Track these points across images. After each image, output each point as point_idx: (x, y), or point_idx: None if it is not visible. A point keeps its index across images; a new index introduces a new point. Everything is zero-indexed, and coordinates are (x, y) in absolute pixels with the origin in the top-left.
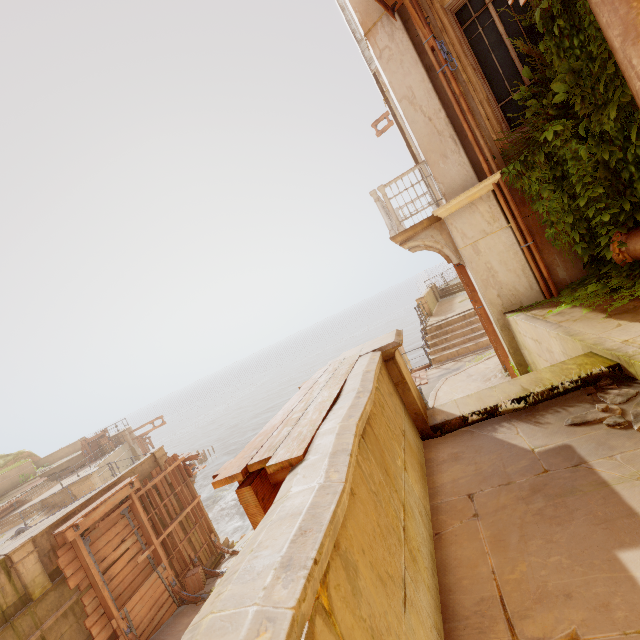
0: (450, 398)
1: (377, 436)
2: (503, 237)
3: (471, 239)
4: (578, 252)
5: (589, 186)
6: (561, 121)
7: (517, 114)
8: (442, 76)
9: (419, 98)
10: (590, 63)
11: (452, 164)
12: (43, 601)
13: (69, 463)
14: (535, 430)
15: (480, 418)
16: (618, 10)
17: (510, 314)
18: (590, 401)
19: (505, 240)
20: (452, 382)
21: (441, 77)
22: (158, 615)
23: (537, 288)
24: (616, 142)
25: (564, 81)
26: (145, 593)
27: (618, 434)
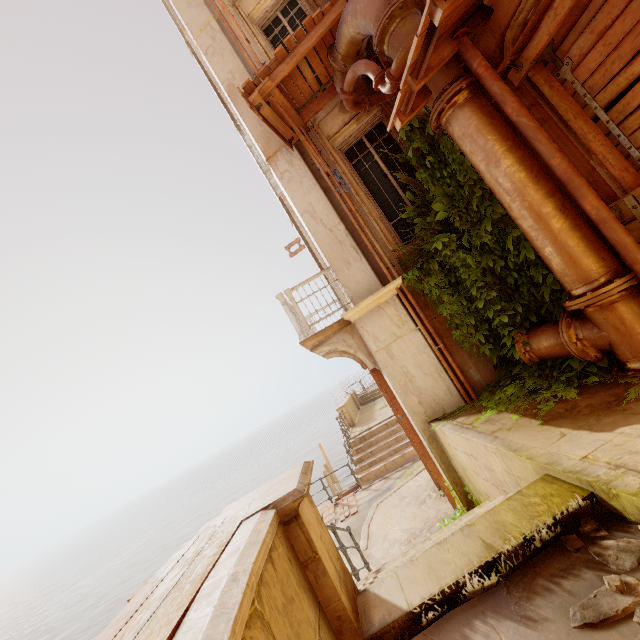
0: (385, 533)
1: None
2: (414, 340)
3: (383, 342)
4: (487, 353)
5: (483, 290)
6: (446, 234)
7: (407, 229)
8: (338, 195)
9: (319, 212)
10: (460, 189)
11: (356, 270)
12: None
13: None
14: None
15: (439, 613)
16: (477, 141)
17: (435, 423)
18: (585, 565)
19: (416, 343)
20: (384, 509)
21: (337, 196)
22: None
23: (456, 392)
24: (496, 252)
25: (442, 203)
26: None
27: None
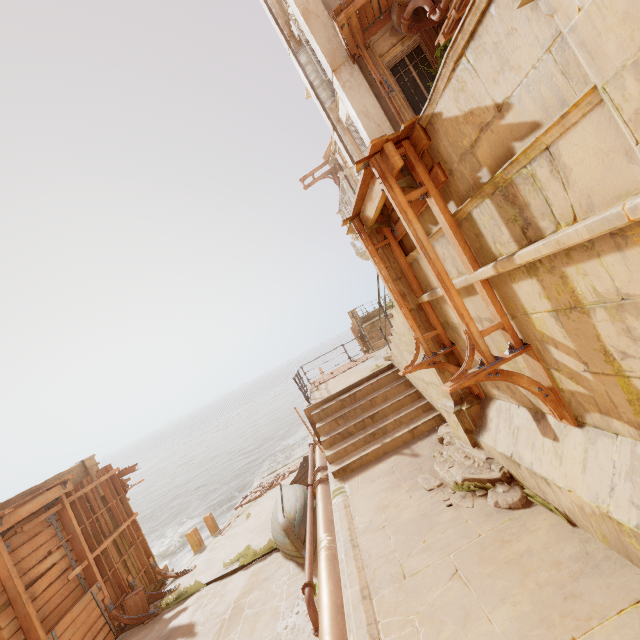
0: None
1: None
2: None
3: None
4: None
5: None
6: None
7: None
8: (387, 99)
9: (371, 113)
10: None
11: None
12: None
13: None
14: None
15: None
16: None
17: None
18: None
19: None
20: None
21: (387, 99)
22: None
23: None
24: None
25: None
26: (77, 616)
27: None
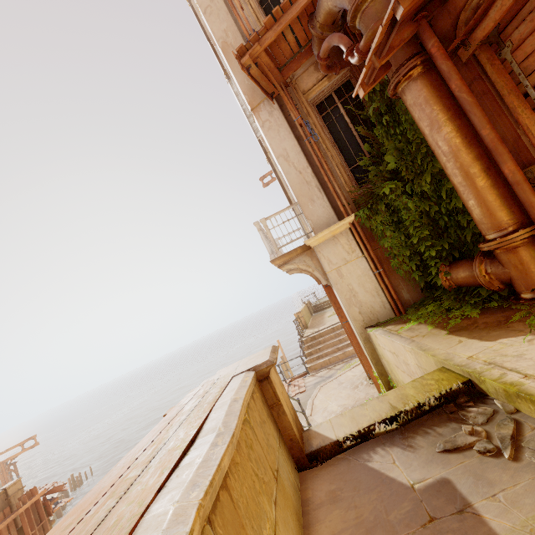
0: (325, 406)
1: (236, 502)
2: (360, 264)
3: (335, 265)
4: (416, 278)
5: (418, 229)
6: (394, 182)
7: (363, 175)
8: (308, 143)
9: (292, 157)
10: (409, 145)
11: (318, 206)
12: None
13: None
14: (410, 458)
15: (355, 442)
16: (425, 110)
17: (370, 329)
18: (454, 420)
19: (361, 267)
20: (326, 390)
21: (307, 144)
22: None
23: (389, 307)
24: (432, 199)
25: (393, 155)
26: None
27: (491, 463)
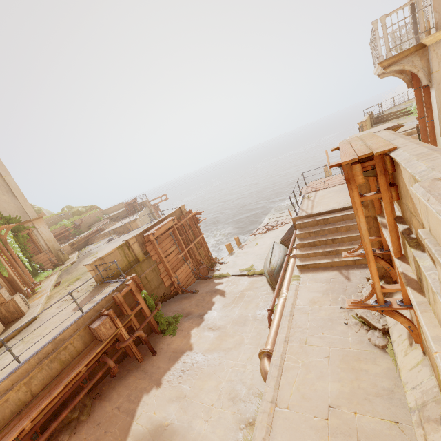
0: None
1: None
2: None
3: None
4: None
5: None
6: None
7: None
8: None
9: None
10: None
11: None
12: (143, 263)
13: (119, 214)
14: None
15: None
16: None
17: None
18: None
19: None
20: None
21: None
22: (189, 281)
23: None
24: None
25: None
26: (183, 270)
27: None
